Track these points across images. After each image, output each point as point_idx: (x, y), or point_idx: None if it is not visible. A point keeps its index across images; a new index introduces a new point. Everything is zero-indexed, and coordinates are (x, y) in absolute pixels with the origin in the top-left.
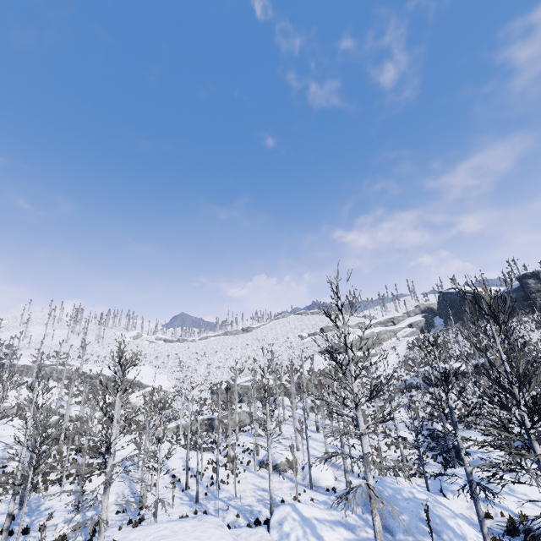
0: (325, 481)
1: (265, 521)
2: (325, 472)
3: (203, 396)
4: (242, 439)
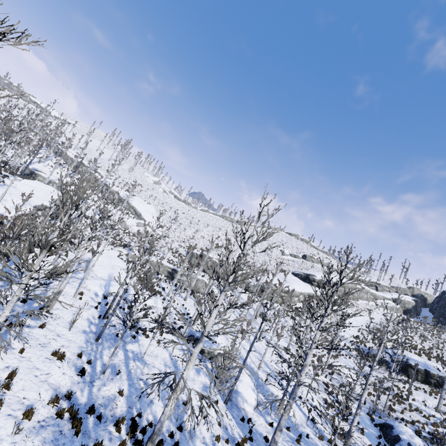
0: (244, 403)
1: (144, 428)
2: (248, 393)
3: (180, 250)
4: (189, 301)
